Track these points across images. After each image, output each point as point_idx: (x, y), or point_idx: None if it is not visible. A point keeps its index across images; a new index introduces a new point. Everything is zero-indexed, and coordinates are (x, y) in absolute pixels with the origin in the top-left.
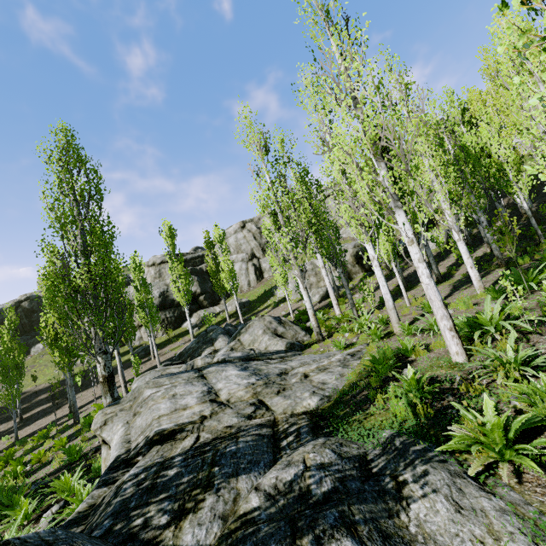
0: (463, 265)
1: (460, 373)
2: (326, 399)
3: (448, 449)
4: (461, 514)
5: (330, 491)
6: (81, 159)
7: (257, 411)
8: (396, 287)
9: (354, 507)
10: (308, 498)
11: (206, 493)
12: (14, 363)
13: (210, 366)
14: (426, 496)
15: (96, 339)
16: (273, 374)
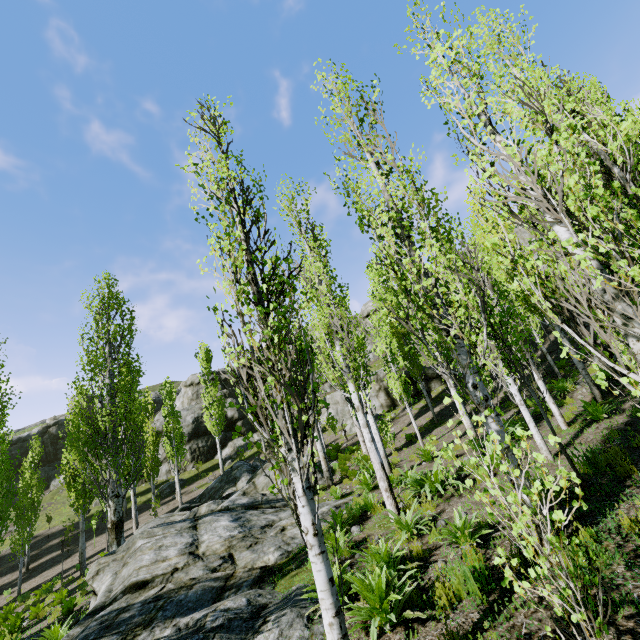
0: (493, 400)
1: (384, 532)
2: (286, 554)
3: (306, 597)
4: (278, 639)
5: (217, 626)
6: (119, 302)
7: (223, 564)
8: (429, 421)
9: (219, 634)
10: (200, 630)
11: (144, 630)
12: (31, 502)
13: (210, 514)
14: (271, 629)
15: (110, 481)
16: (258, 526)
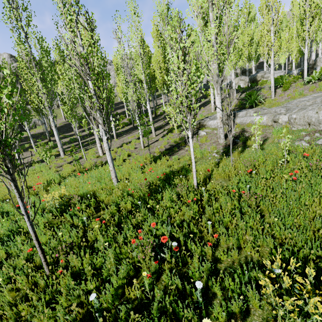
0: None
1: None
2: None
3: None
4: None
5: None
6: None
7: None
8: None
9: None
10: None
11: None
12: None
13: None
14: None
15: None
16: None
